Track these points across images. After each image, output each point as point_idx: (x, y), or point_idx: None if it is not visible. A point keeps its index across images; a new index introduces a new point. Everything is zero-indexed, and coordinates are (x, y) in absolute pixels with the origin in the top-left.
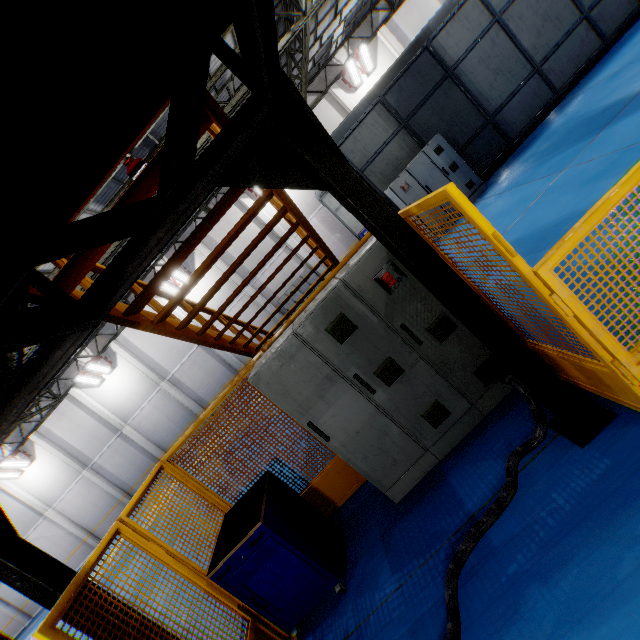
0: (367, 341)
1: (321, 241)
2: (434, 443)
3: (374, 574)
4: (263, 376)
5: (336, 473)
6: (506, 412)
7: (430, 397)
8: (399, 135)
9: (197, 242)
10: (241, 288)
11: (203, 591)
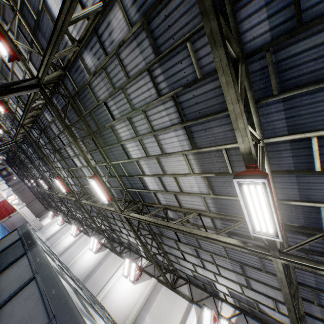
0: None
1: None
2: None
3: None
4: None
5: None
6: None
7: None
8: None
9: None
10: None
11: None
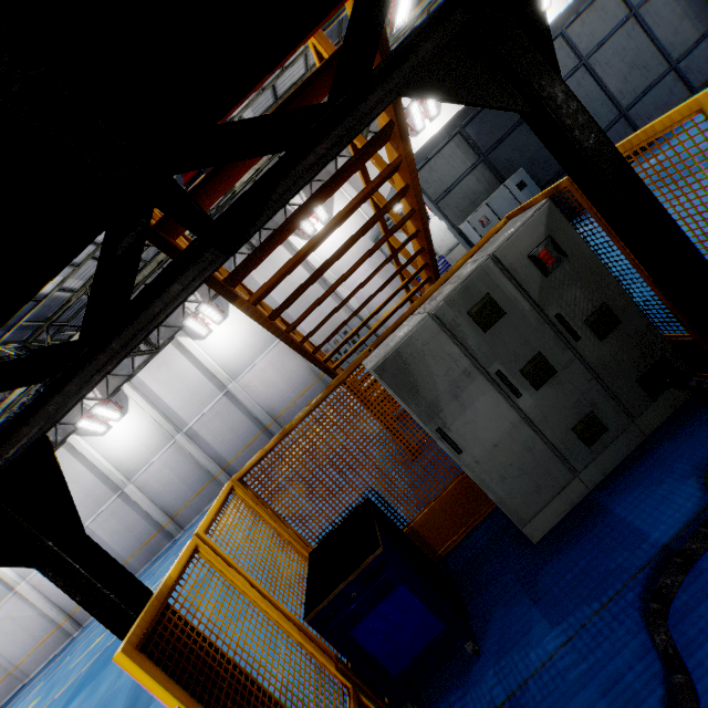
0: (515, 331)
1: (430, 240)
2: (584, 467)
3: (521, 629)
4: (389, 365)
5: (442, 512)
6: (678, 429)
7: (584, 407)
8: (478, 169)
9: (315, 208)
10: (342, 280)
11: (295, 641)
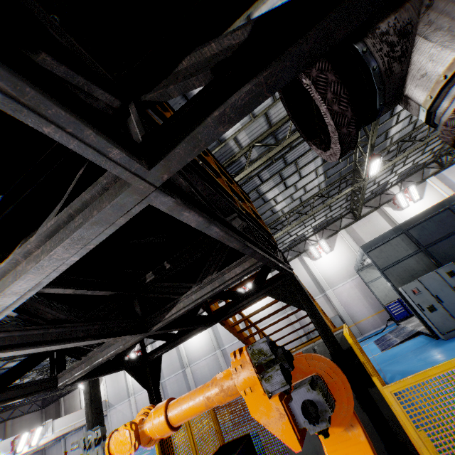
0: None
1: None
2: None
3: None
4: None
5: None
6: None
7: None
8: (417, 255)
9: (258, 301)
10: (271, 325)
11: None
